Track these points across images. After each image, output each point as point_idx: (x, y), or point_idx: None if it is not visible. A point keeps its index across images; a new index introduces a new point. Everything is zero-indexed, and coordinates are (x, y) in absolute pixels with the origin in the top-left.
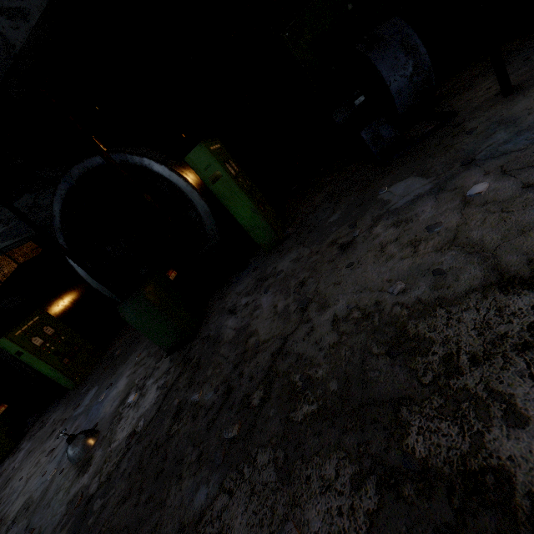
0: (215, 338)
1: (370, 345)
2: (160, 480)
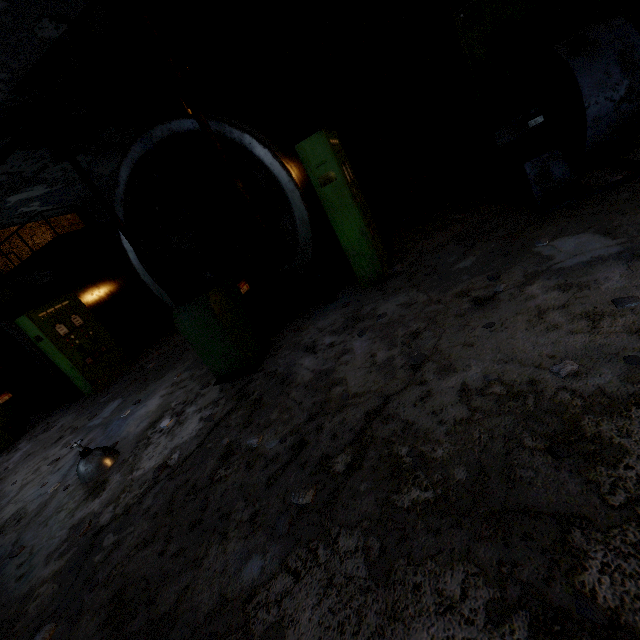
0: (285, 376)
1: (521, 433)
2: (197, 532)
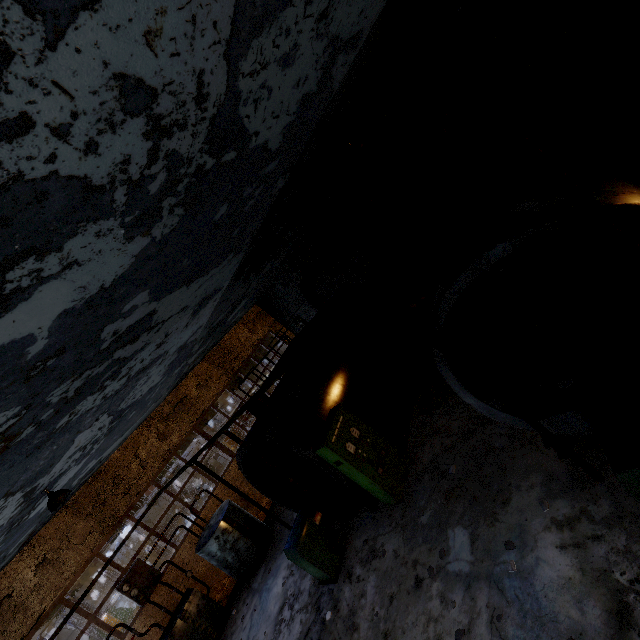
0: None
1: None
2: None
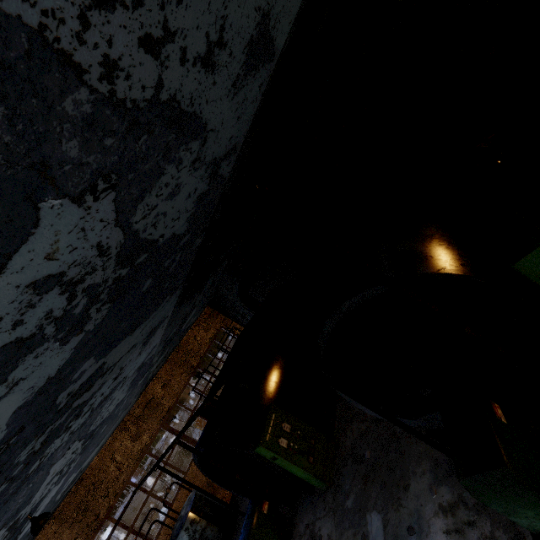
0: None
1: None
2: None
